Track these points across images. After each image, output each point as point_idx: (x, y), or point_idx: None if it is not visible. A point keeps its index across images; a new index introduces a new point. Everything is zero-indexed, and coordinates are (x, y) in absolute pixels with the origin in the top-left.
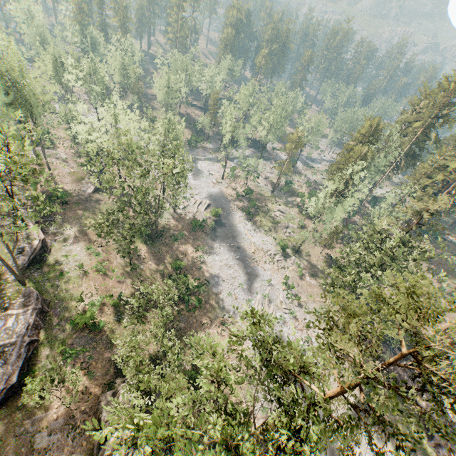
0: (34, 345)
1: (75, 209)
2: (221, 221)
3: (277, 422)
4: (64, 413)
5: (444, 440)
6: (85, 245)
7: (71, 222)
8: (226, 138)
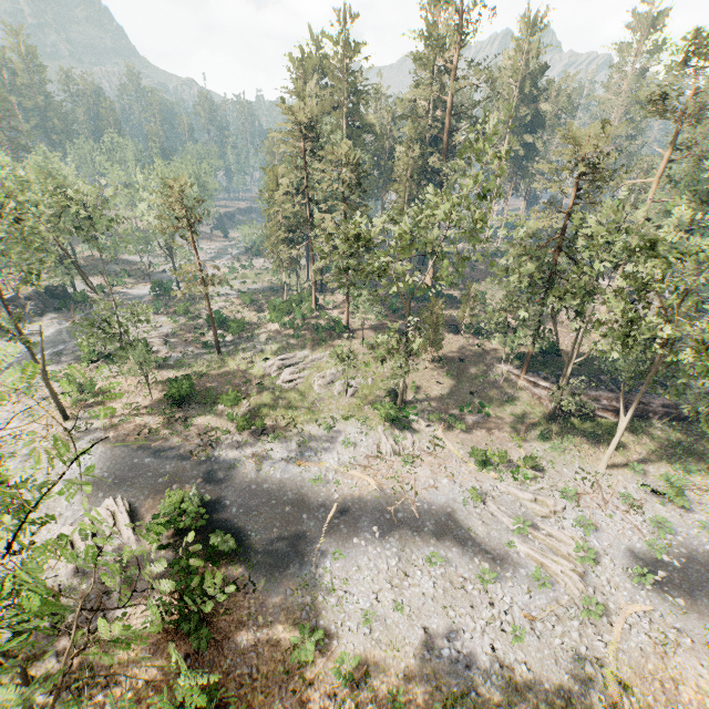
0: None
1: None
2: (222, 509)
3: None
4: None
5: None
6: None
7: None
8: None
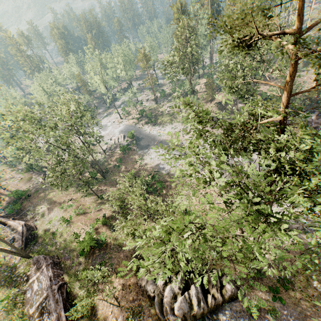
0: (64, 287)
1: (37, 195)
2: (139, 138)
3: (267, 173)
4: (119, 312)
5: None
6: (58, 207)
7: (40, 204)
8: (102, 89)
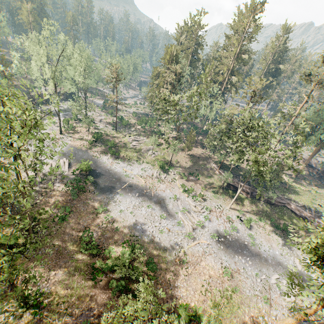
0: None
1: None
2: (95, 172)
3: None
4: None
5: (312, 218)
6: None
7: None
8: (50, 86)
